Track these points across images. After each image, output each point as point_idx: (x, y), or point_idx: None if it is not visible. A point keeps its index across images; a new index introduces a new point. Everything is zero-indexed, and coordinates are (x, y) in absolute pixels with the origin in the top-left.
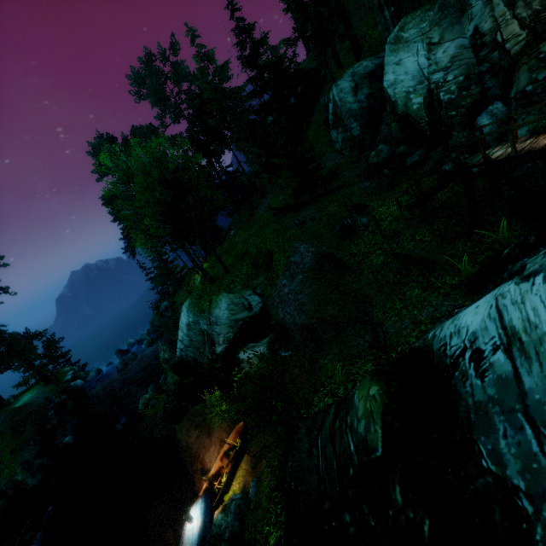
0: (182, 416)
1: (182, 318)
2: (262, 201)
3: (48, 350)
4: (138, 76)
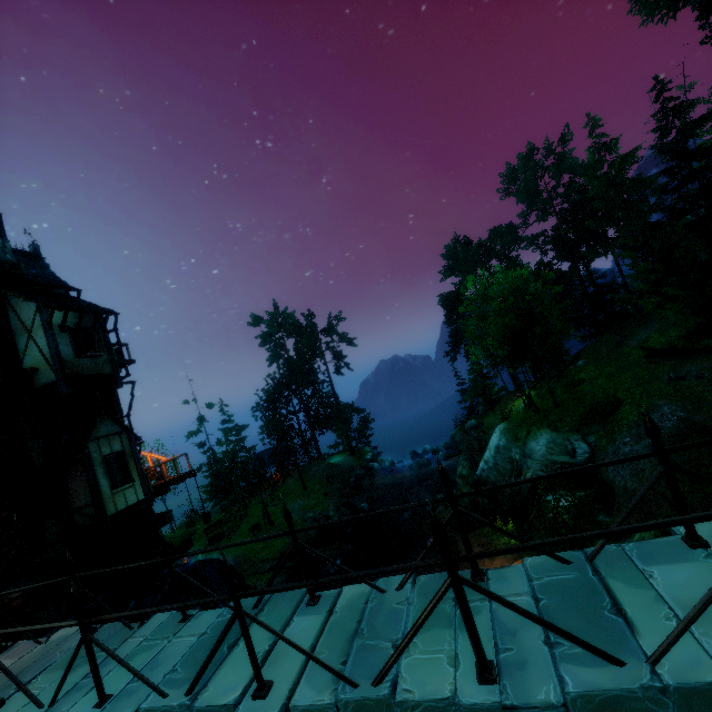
0: (468, 531)
1: (493, 439)
2: (639, 331)
3: (362, 426)
4: (512, 173)
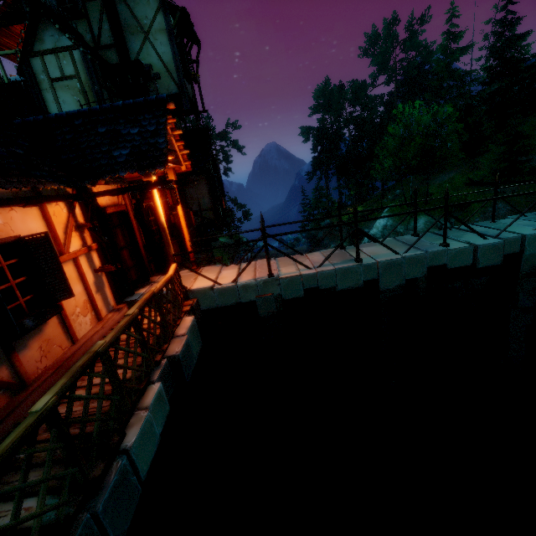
0: None
1: (380, 222)
2: (439, 175)
3: (244, 217)
4: (375, 36)
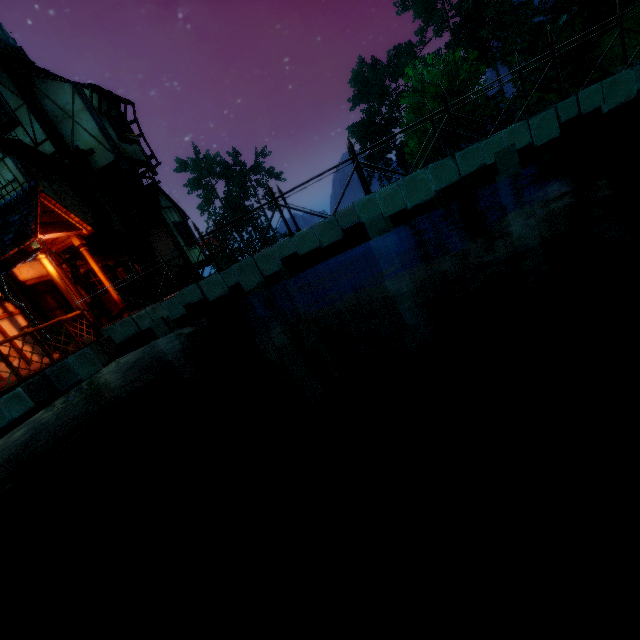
0: None
1: None
2: None
3: None
4: None
